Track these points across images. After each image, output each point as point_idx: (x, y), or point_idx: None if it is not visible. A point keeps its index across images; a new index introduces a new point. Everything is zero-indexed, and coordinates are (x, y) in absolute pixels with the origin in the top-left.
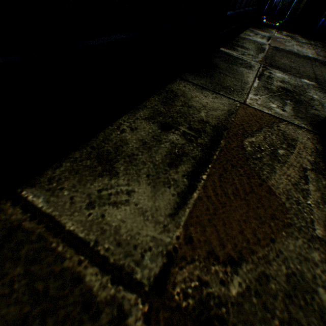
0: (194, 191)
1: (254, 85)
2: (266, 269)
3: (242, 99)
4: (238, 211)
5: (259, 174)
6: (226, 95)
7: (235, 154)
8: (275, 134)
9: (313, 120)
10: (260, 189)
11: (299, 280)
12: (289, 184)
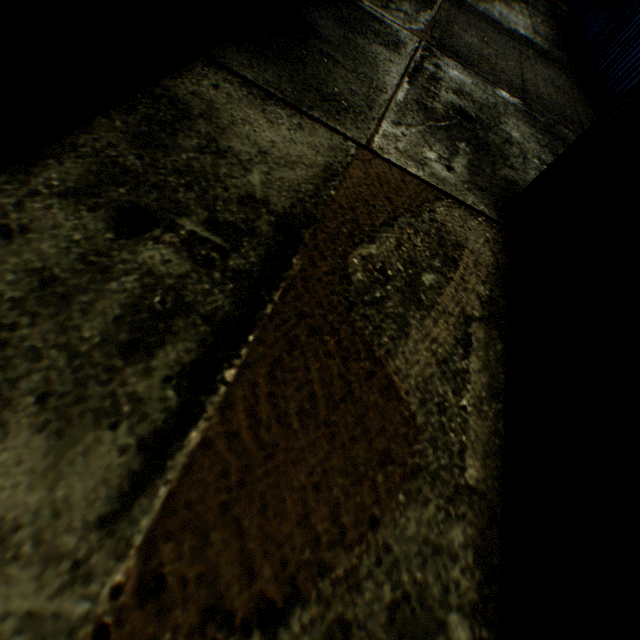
0: (192, 426)
1: (399, 98)
2: (348, 606)
3: (365, 134)
4: (305, 462)
5: (372, 345)
6: (328, 122)
7: (324, 294)
8: (423, 232)
9: (503, 194)
10: (368, 386)
11: (415, 609)
12: (432, 362)
